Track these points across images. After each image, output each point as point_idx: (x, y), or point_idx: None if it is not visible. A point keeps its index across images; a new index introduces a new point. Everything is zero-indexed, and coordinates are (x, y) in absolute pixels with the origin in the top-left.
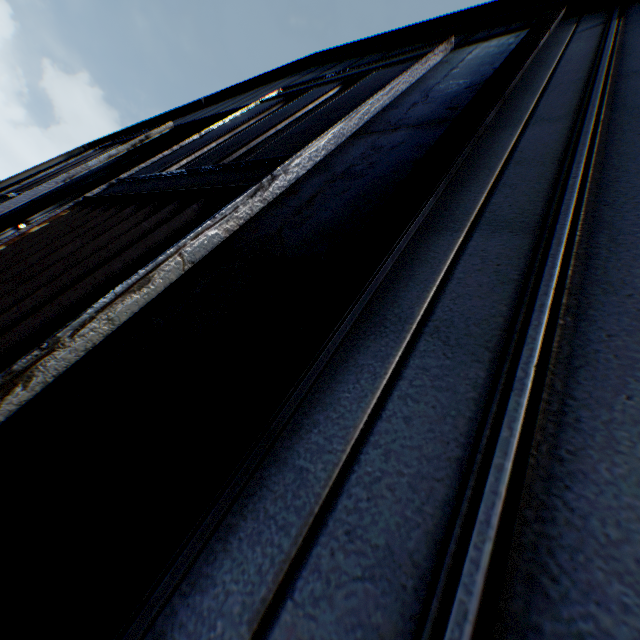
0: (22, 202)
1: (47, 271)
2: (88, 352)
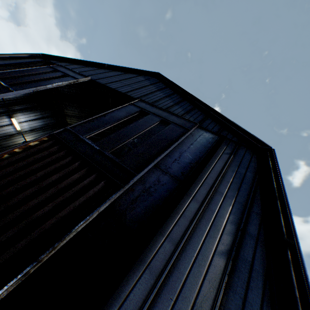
0: (10, 95)
1: (49, 190)
2: (69, 239)
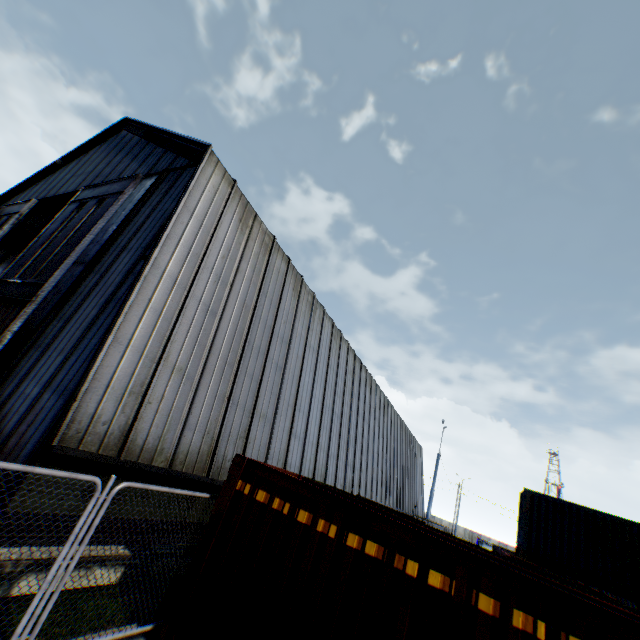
0: None
1: None
2: None
